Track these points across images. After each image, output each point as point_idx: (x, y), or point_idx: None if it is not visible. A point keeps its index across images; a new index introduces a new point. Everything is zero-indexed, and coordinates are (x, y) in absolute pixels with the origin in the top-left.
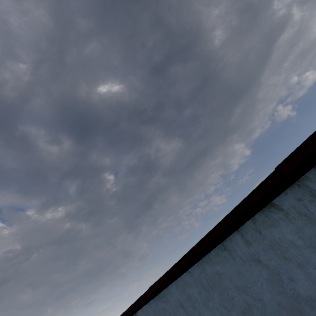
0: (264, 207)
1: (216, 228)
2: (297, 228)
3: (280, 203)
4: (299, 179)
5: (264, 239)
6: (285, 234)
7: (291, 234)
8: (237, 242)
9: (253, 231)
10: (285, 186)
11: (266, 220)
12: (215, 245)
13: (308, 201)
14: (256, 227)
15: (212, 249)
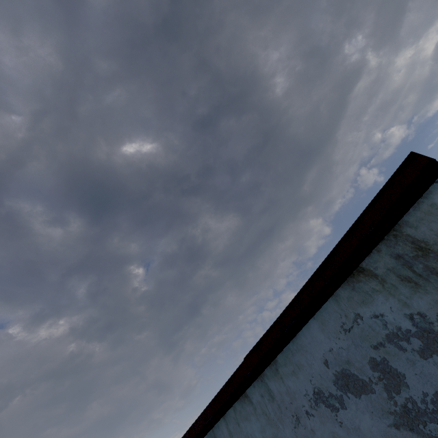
0: (241, 396)
1: (205, 411)
2: (262, 426)
3: (251, 395)
4: (262, 374)
5: (242, 432)
6: (255, 431)
7: (258, 432)
8: (223, 431)
9: (234, 421)
10: (252, 380)
11: (243, 412)
12: (206, 431)
13: (267, 399)
14: (236, 418)
15: (203, 435)
